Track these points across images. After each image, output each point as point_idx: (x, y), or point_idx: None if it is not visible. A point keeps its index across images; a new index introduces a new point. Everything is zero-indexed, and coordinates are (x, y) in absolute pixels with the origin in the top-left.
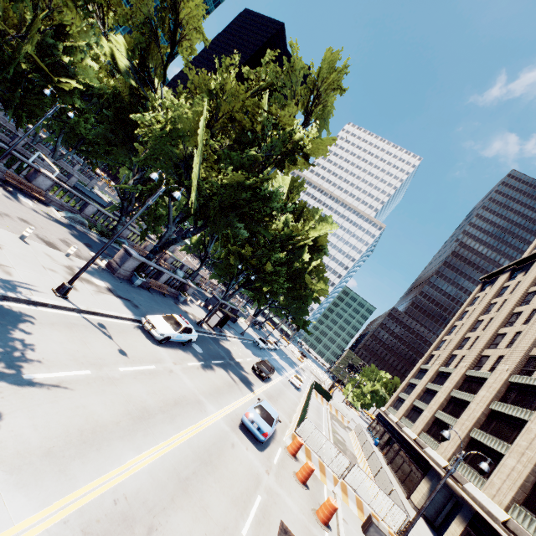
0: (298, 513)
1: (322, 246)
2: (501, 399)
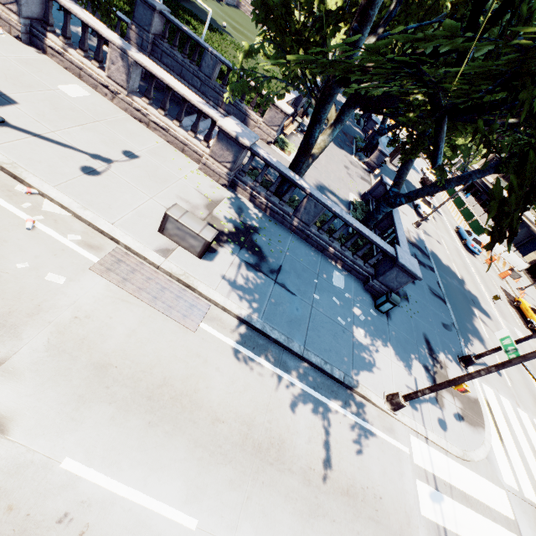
0: (497, 279)
1: None
2: None
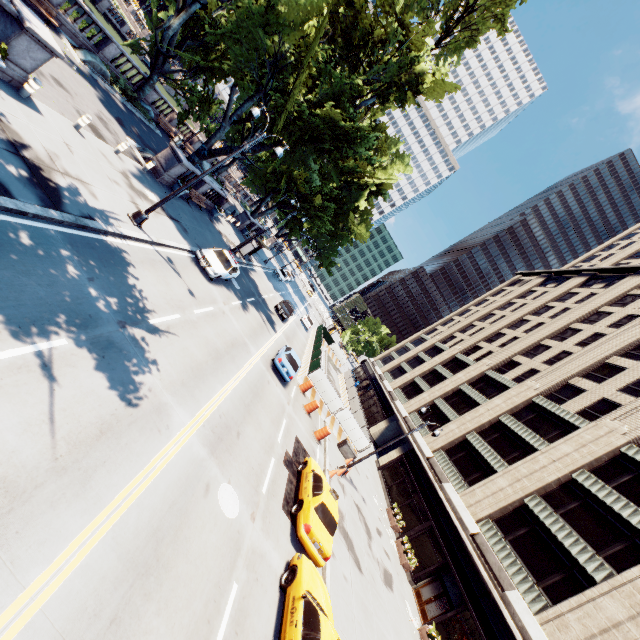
0: (305, 432)
1: (383, 190)
2: (471, 384)
